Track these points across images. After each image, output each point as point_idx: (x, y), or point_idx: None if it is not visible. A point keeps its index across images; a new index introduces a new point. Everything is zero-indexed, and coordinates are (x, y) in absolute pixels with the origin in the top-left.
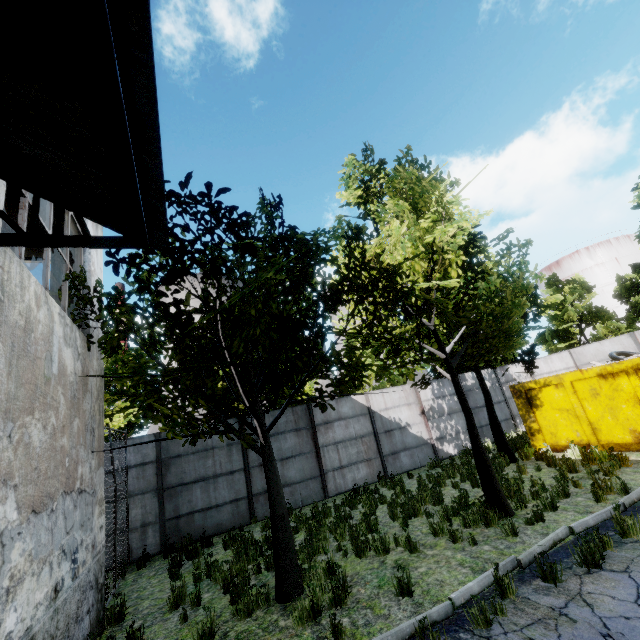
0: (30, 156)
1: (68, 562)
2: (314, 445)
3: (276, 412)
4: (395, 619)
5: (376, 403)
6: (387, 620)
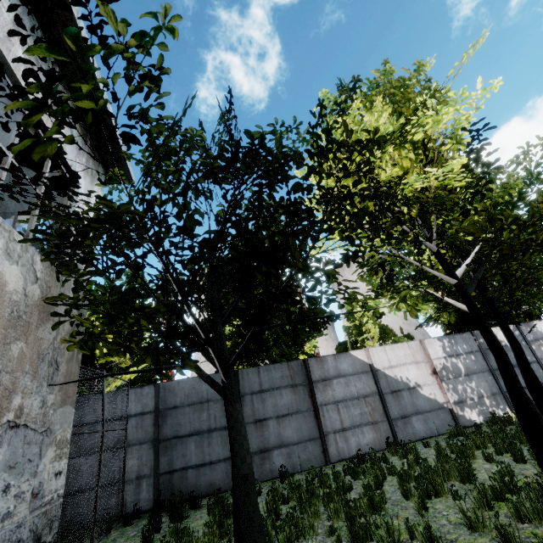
0: None
1: None
2: (312, 403)
3: (271, 366)
4: None
5: (378, 360)
6: None
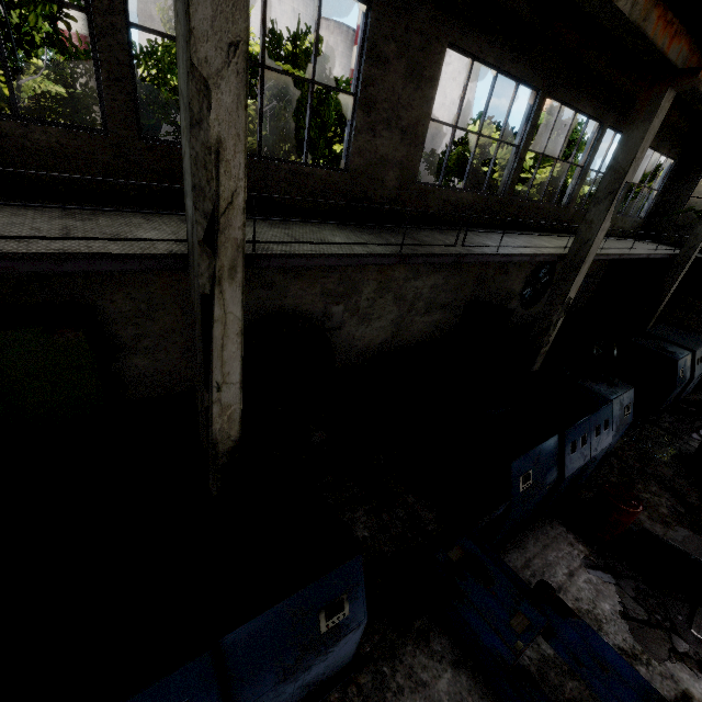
0: None
1: None
2: None
3: None
4: None
5: None
6: None
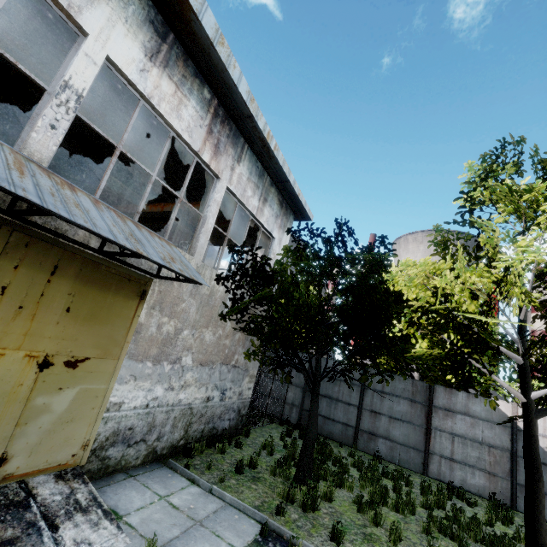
0: (176, 256)
1: (219, 392)
2: (426, 422)
3: (396, 377)
4: (311, 540)
5: None
6: (308, 536)
